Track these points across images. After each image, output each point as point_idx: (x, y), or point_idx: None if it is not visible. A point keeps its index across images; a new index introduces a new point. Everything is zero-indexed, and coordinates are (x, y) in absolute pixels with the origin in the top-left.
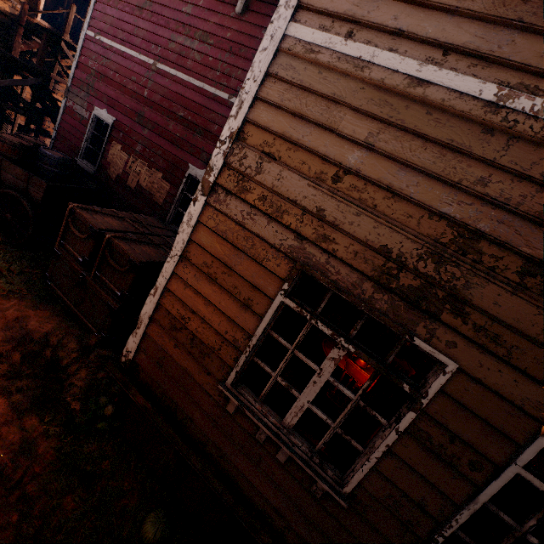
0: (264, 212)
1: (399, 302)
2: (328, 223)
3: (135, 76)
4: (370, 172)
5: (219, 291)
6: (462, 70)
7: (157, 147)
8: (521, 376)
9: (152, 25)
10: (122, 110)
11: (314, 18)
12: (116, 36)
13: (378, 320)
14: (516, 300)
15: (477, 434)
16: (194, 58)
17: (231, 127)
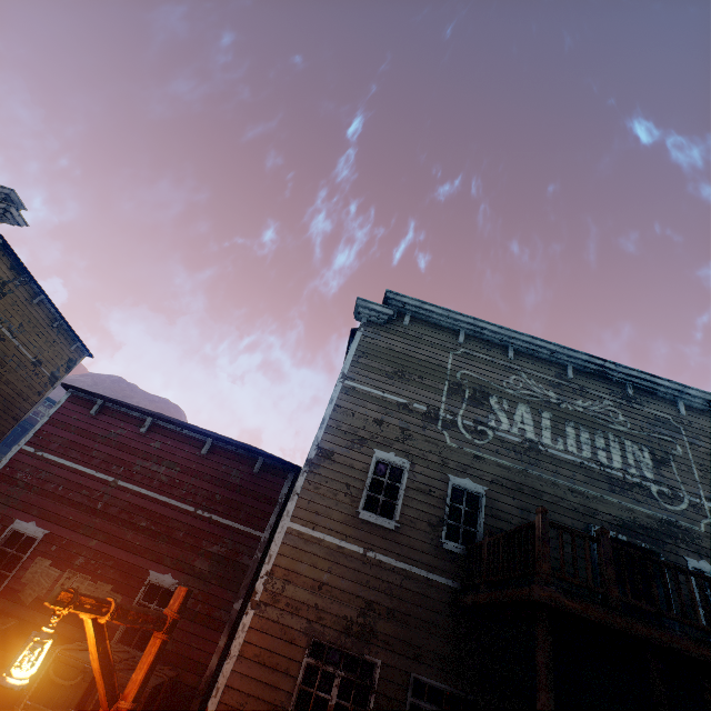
0: (290, 611)
1: (355, 640)
2: (321, 610)
3: (87, 490)
4: (332, 583)
5: (267, 670)
6: (352, 543)
7: (108, 557)
8: (399, 656)
9: (116, 451)
10: (62, 521)
11: (299, 520)
12: (67, 454)
13: (350, 652)
14: (389, 624)
15: (395, 691)
16: (161, 479)
17: (266, 569)
